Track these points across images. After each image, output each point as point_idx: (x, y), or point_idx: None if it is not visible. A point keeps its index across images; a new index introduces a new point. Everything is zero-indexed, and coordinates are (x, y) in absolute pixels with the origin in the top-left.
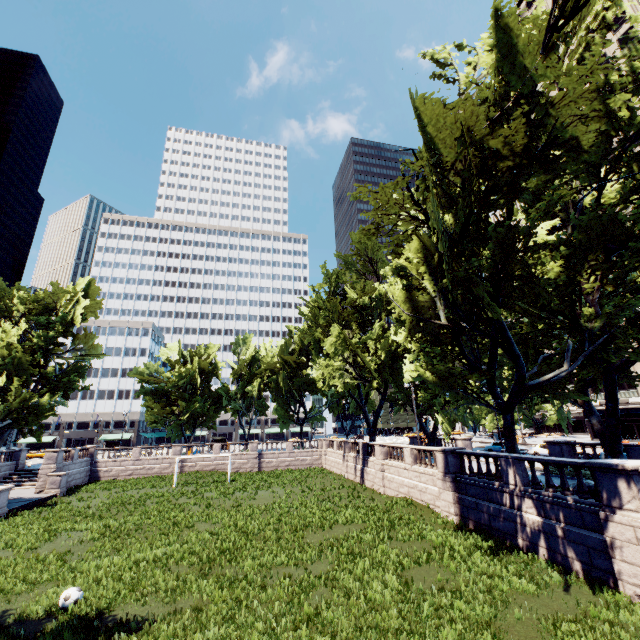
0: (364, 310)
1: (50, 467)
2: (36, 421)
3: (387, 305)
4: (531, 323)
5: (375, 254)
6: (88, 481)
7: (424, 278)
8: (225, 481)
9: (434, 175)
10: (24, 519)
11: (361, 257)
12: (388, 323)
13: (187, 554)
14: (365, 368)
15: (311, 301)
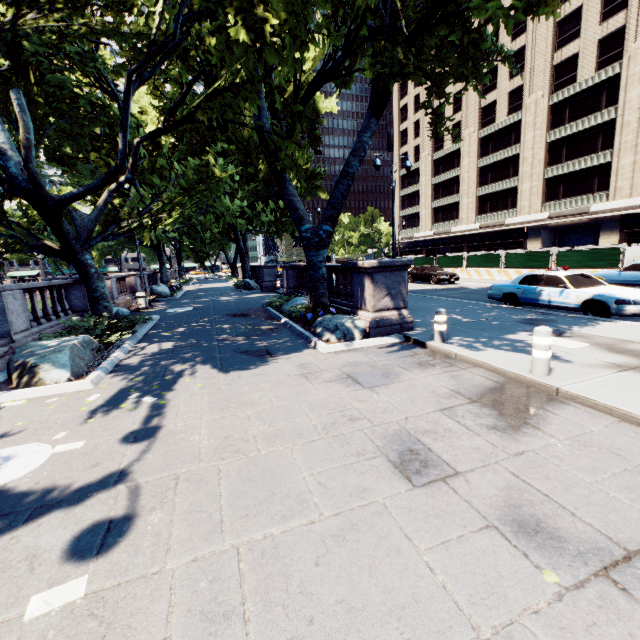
0: None
1: None
2: None
3: None
4: None
5: None
6: None
7: None
8: None
9: None
10: None
11: None
12: None
13: None
14: None
15: None
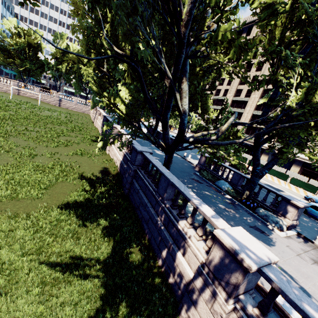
0: None
1: None
2: None
3: None
4: None
5: None
6: None
7: None
8: (38, 104)
9: None
10: None
11: None
12: None
13: None
14: None
15: None
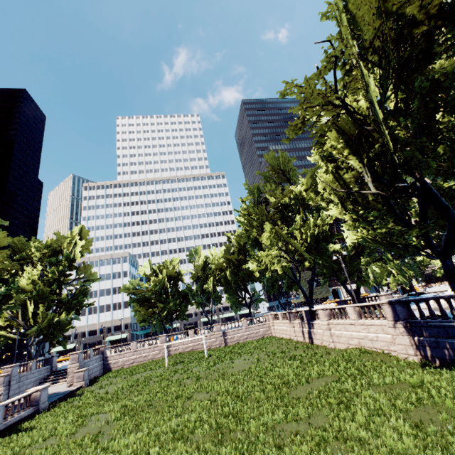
0: (285, 209)
1: (74, 366)
2: (60, 333)
3: (302, 202)
4: (444, 181)
5: (285, 165)
6: (103, 372)
7: (348, 159)
8: (203, 357)
9: (353, 57)
10: (61, 409)
11: (274, 170)
12: (305, 215)
13: (198, 423)
14: (296, 251)
15: (242, 211)
